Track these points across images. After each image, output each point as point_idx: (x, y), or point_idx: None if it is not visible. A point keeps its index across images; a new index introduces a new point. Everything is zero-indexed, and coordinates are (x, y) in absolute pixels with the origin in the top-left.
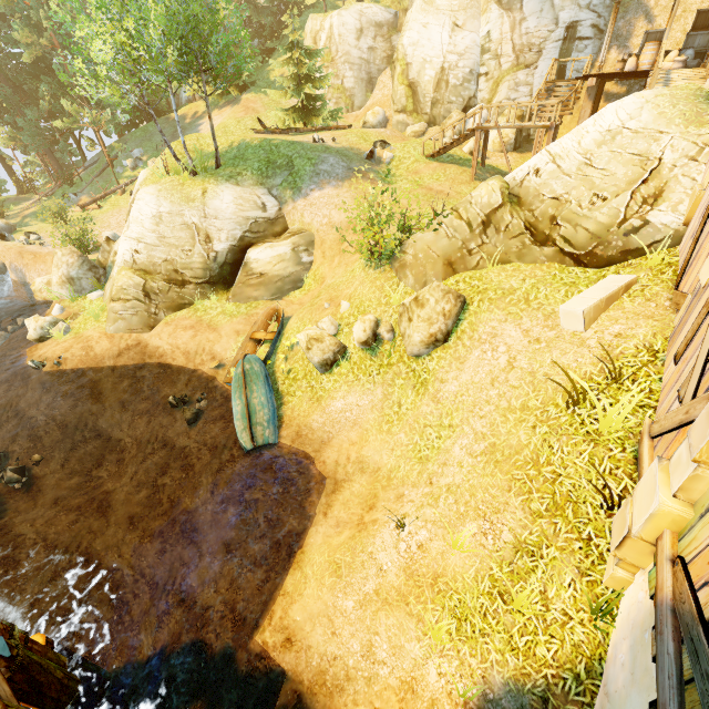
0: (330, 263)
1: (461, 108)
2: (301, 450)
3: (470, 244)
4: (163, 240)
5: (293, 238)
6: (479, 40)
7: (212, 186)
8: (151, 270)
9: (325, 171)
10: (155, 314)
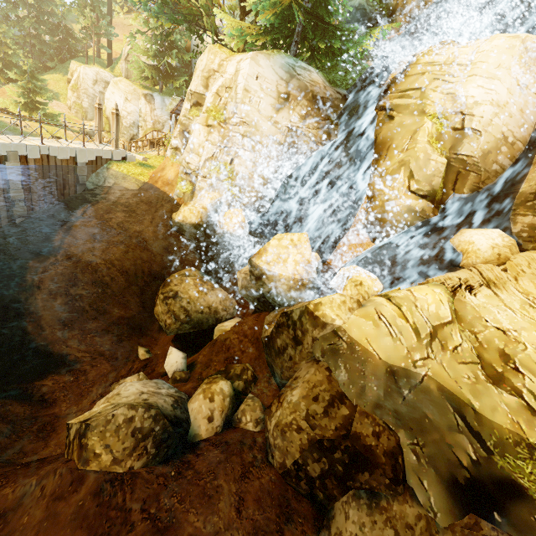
0: None
1: (130, 138)
2: None
3: None
4: None
5: None
6: (138, 110)
7: None
8: None
9: None
10: None
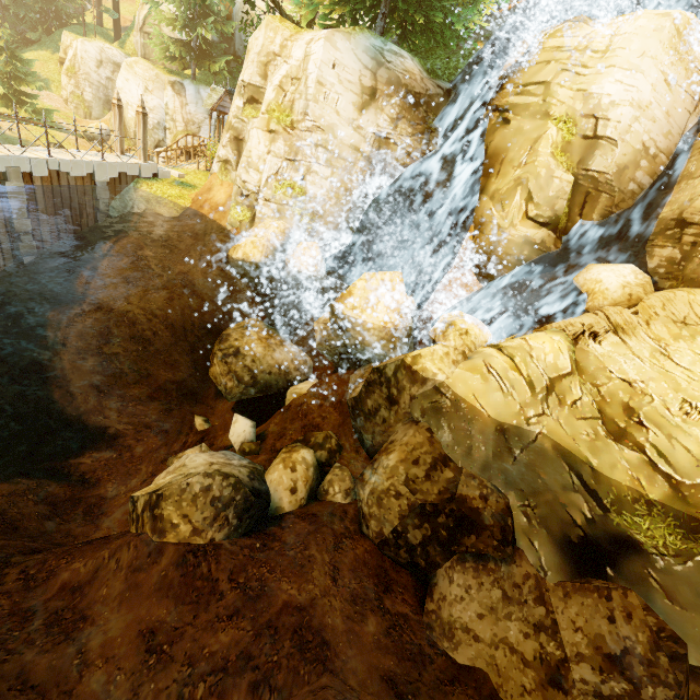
0: None
1: (154, 145)
2: None
3: None
4: None
5: None
6: (164, 105)
7: None
8: None
9: None
10: None
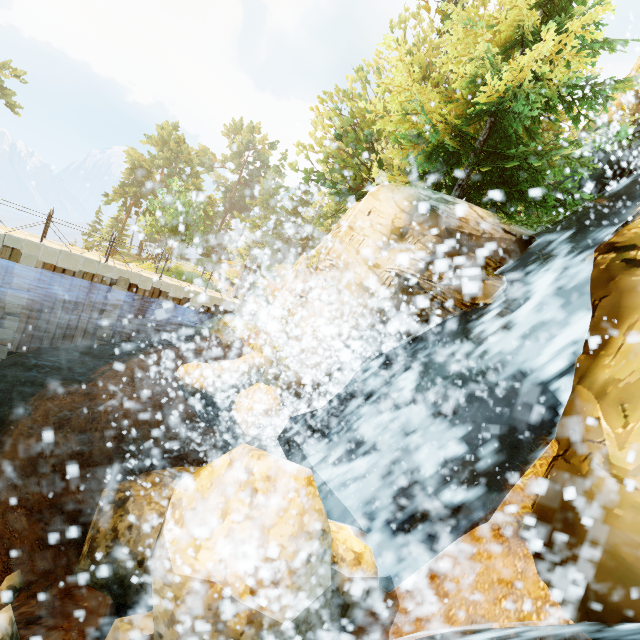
0: None
1: None
2: None
3: None
4: None
5: None
6: None
7: None
8: None
9: None
10: None
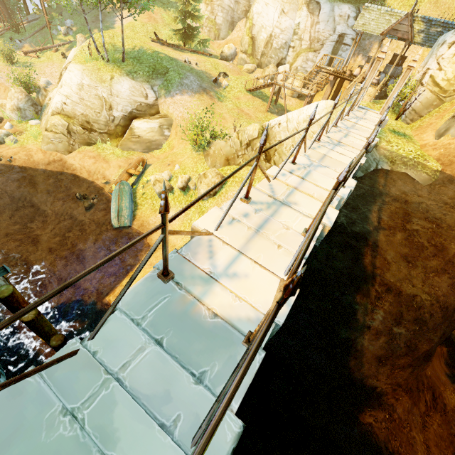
0: (179, 139)
1: (276, 62)
2: (142, 232)
3: (239, 152)
4: (83, 101)
5: (160, 120)
6: (293, 25)
7: (117, 76)
8: (73, 118)
9: (186, 84)
10: (73, 144)
